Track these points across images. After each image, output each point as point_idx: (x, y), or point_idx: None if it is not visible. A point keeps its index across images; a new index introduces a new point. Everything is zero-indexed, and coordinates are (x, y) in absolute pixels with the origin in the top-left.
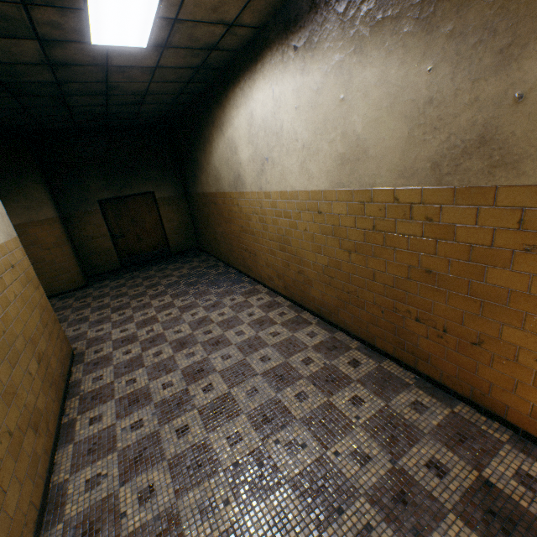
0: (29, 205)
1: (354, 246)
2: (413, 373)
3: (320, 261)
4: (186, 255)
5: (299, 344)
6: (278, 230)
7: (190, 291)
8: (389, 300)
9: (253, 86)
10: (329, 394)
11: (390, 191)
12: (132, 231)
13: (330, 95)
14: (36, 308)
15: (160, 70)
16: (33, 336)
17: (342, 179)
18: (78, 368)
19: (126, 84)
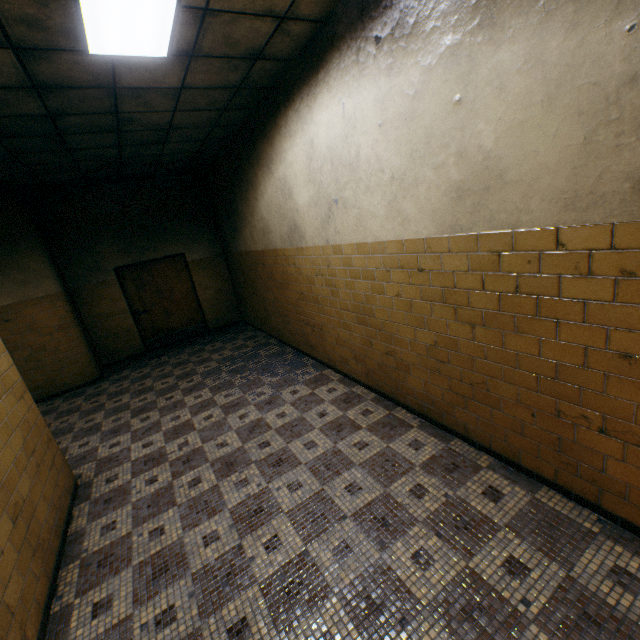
0: (24, 280)
1: (481, 317)
2: (593, 512)
3: (423, 338)
4: (228, 331)
5: (401, 461)
6: (355, 296)
7: (236, 381)
8: (547, 398)
9: (314, 104)
10: (466, 554)
11: (548, 232)
12: (158, 304)
13: (436, 98)
14: (16, 429)
15: (187, 93)
16: (6, 476)
17: (459, 219)
18: (81, 510)
19: (142, 114)
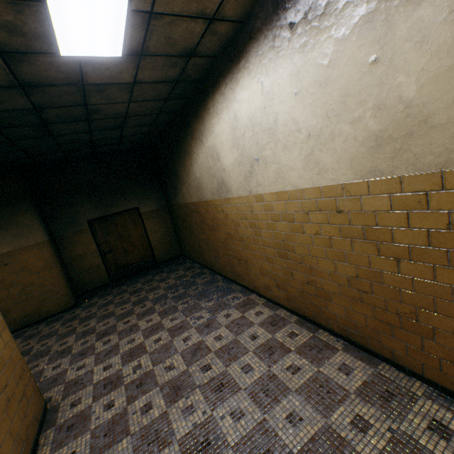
0: (20, 232)
1: (407, 251)
2: None
3: (343, 270)
4: (171, 263)
5: (335, 388)
6: (276, 235)
7: (179, 306)
8: None
9: (236, 87)
10: None
11: None
12: (119, 245)
13: (351, 62)
14: None
15: (138, 87)
16: None
17: (379, 164)
18: (47, 437)
19: (105, 106)
